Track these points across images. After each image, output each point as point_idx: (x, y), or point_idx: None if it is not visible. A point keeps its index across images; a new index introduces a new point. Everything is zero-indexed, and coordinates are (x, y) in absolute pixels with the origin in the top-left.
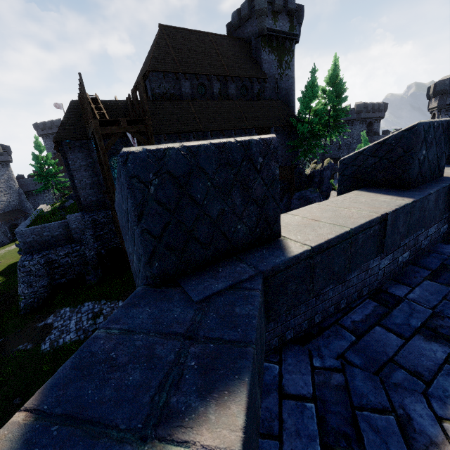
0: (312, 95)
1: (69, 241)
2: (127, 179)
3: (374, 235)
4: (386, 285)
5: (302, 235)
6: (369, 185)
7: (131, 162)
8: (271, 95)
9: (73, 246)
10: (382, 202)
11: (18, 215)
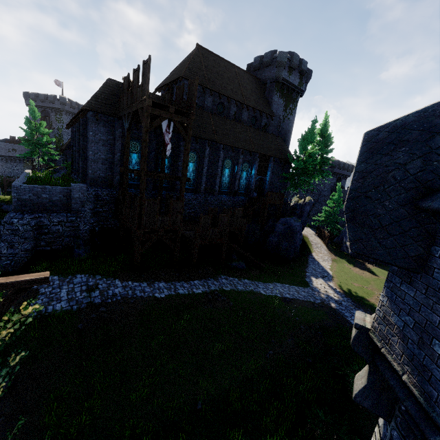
0: (310, 140)
1: (65, 209)
2: None
3: None
4: None
5: None
6: None
7: None
8: (274, 131)
9: (69, 215)
10: None
11: None
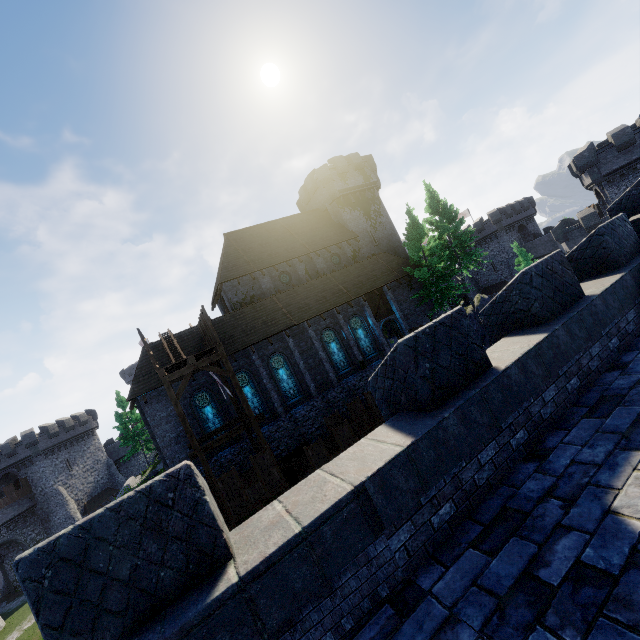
0: (416, 235)
1: None
2: (22, 583)
3: (354, 516)
4: (422, 569)
5: (251, 551)
6: (401, 410)
7: (22, 568)
8: (370, 250)
9: None
10: (379, 454)
11: (109, 497)
